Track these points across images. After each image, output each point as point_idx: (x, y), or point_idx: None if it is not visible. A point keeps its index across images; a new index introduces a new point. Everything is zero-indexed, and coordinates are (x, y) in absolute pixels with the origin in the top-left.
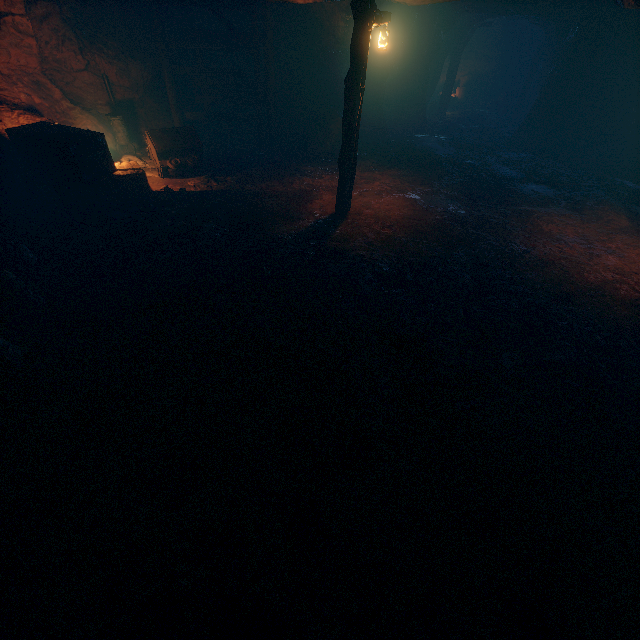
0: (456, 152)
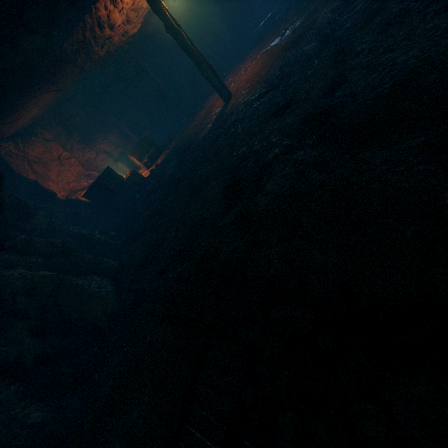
0: (285, 6)
